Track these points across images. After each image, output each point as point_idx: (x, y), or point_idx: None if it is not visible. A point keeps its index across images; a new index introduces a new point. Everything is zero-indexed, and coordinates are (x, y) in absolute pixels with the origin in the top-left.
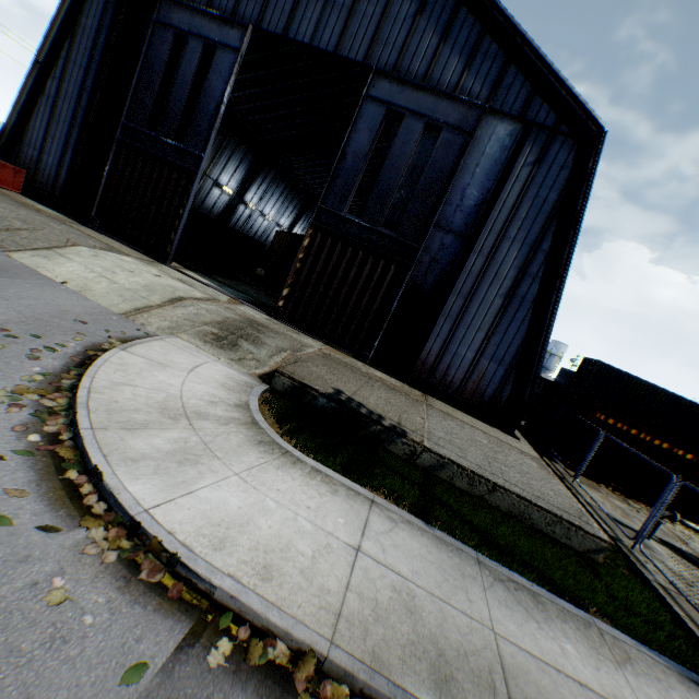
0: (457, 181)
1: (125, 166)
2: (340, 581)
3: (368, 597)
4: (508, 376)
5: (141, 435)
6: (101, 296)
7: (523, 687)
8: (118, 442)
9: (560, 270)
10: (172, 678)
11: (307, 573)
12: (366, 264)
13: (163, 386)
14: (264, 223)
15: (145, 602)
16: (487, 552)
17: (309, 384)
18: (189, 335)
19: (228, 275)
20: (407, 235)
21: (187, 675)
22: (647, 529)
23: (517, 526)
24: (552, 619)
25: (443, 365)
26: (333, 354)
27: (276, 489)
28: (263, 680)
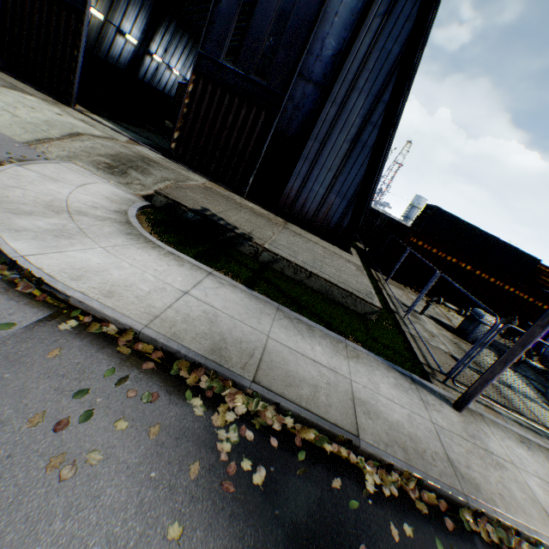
0: (318, 31)
1: (15, 2)
2: (164, 304)
3: (183, 313)
4: (349, 208)
5: (26, 218)
6: (4, 127)
7: (273, 358)
8: (5, 220)
9: (395, 119)
10: (32, 331)
11: (141, 298)
12: (241, 111)
13: (52, 192)
14: (172, 77)
15: (19, 300)
16: (291, 308)
17: (180, 202)
18: (84, 163)
19: (135, 124)
20: (275, 84)
21: (43, 331)
22: (414, 305)
23: (319, 297)
24: (315, 337)
25: (302, 199)
26: (215, 188)
27: (133, 259)
28: (97, 339)
